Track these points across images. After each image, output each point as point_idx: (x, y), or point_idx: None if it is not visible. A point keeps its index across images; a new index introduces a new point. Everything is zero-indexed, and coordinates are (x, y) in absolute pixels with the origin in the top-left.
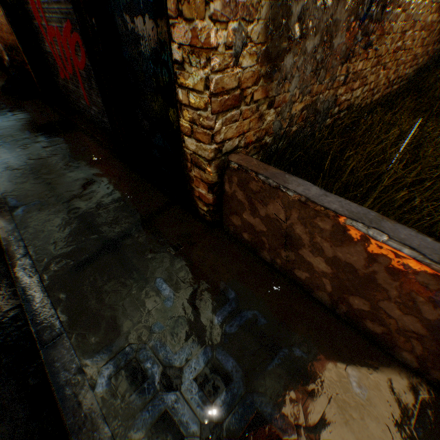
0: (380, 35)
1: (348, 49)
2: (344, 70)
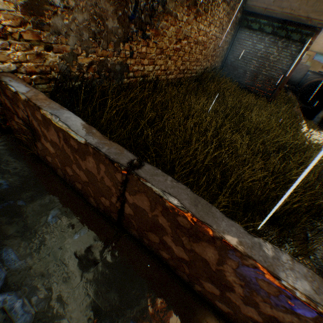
0: (156, 34)
1: (126, 33)
2: (128, 48)
